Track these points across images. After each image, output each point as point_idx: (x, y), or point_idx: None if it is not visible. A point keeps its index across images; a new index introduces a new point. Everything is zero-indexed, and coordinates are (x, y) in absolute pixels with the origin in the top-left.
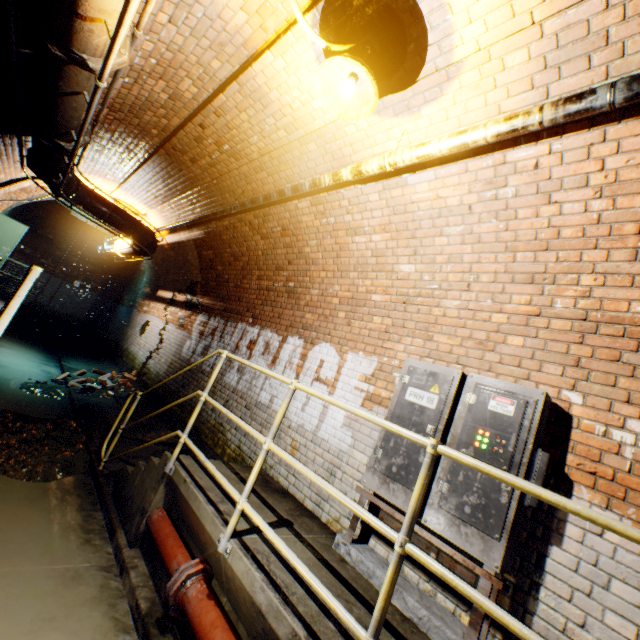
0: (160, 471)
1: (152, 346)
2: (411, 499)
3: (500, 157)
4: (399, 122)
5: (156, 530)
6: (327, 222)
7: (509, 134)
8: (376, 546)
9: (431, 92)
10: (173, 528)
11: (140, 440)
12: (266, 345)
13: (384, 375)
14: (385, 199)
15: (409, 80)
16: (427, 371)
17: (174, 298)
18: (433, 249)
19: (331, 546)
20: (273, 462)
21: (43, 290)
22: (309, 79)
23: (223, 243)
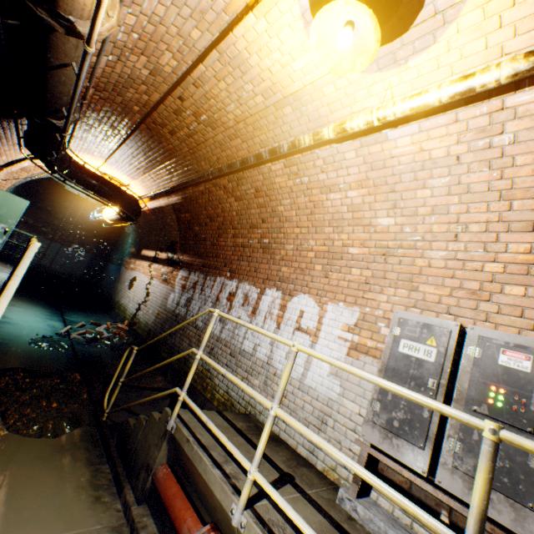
0: (161, 427)
1: (140, 299)
2: (474, 496)
3: (497, 103)
4: (382, 76)
5: (162, 489)
6: (300, 182)
7: (530, 72)
8: (379, 499)
9: (422, 40)
10: (179, 487)
11: (136, 387)
12: (245, 297)
13: (368, 325)
14: (362, 156)
15: (401, 28)
16: (420, 323)
17: (157, 256)
18: (414, 202)
19: (335, 501)
20: (262, 408)
21: (45, 254)
22: (291, 39)
23: (199, 206)
